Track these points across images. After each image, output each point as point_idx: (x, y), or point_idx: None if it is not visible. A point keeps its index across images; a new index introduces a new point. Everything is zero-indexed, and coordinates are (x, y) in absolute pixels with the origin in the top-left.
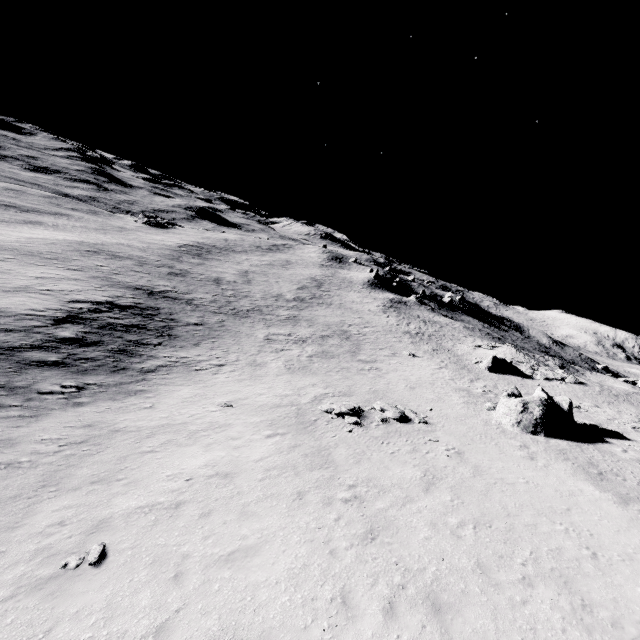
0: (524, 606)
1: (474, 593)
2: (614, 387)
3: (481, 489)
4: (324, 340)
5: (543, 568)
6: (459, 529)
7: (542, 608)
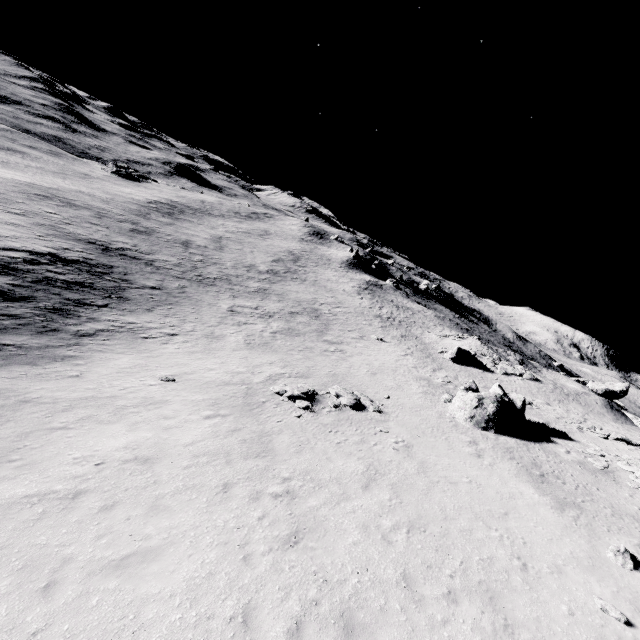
0: (444, 627)
1: (393, 611)
2: (566, 386)
3: (423, 488)
4: (292, 317)
5: (471, 581)
6: (391, 533)
7: (463, 629)
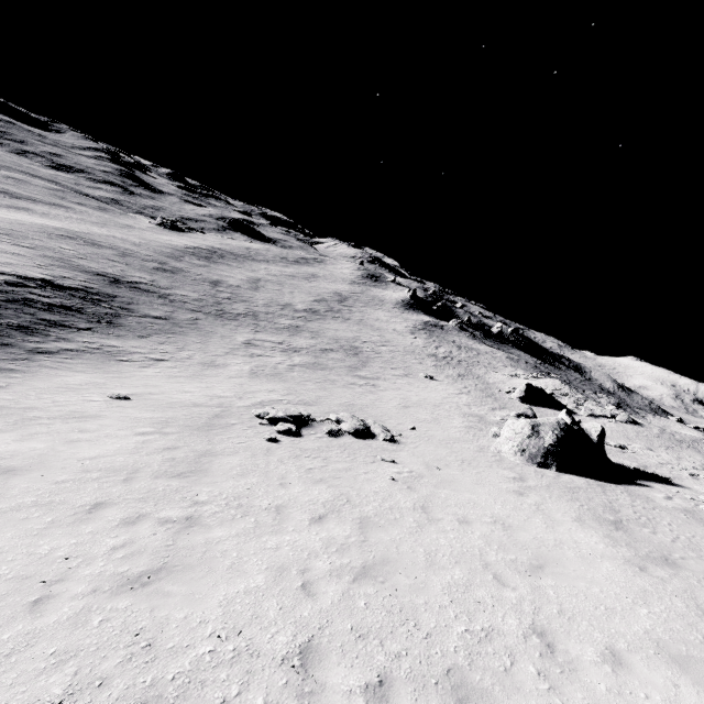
0: None
1: None
2: (679, 432)
3: (411, 525)
4: (324, 353)
5: (434, 666)
6: (322, 581)
7: None
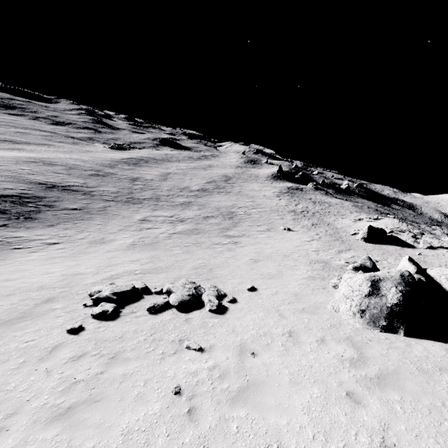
0: None
1: None
2: None
3: None
4: (205, 220)
5: None
6: None
7: None
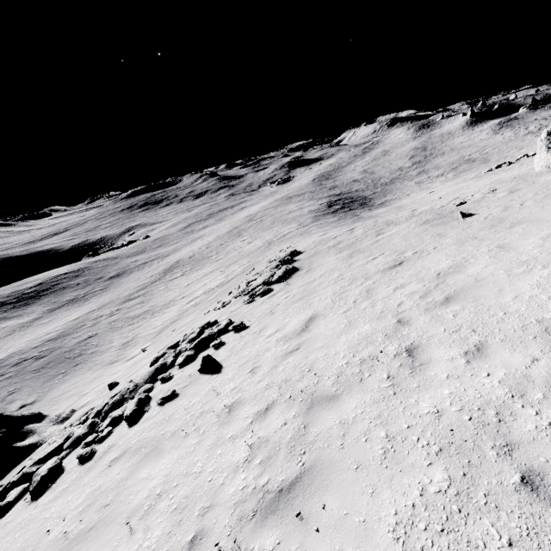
0: None
1: None
2: None
3: None
4: (455, 169)
5: None
6: None
7: None
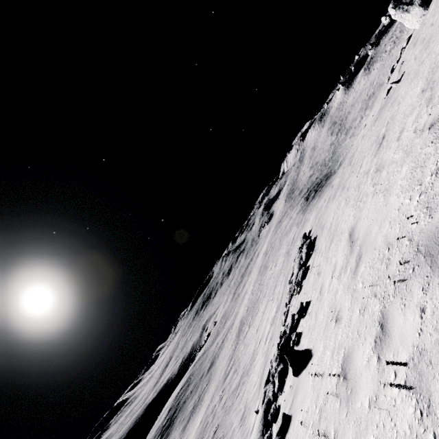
0: None
1: None
2: None
3: None
4: (367, 108)
5: None
6: None
7: None
